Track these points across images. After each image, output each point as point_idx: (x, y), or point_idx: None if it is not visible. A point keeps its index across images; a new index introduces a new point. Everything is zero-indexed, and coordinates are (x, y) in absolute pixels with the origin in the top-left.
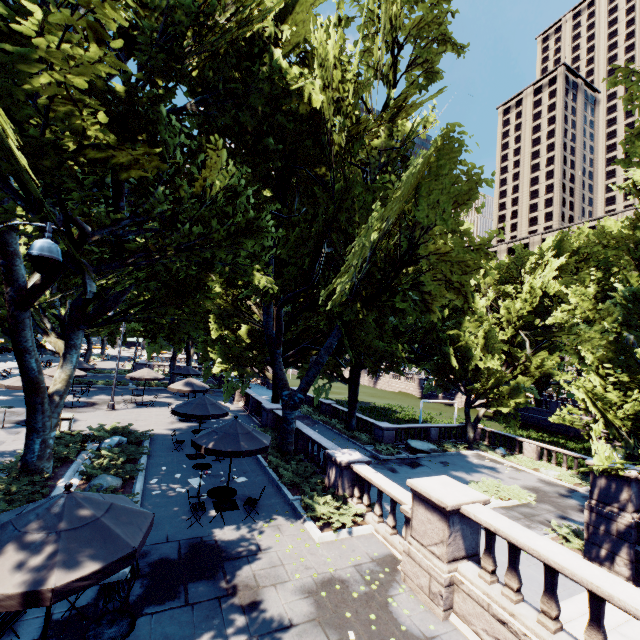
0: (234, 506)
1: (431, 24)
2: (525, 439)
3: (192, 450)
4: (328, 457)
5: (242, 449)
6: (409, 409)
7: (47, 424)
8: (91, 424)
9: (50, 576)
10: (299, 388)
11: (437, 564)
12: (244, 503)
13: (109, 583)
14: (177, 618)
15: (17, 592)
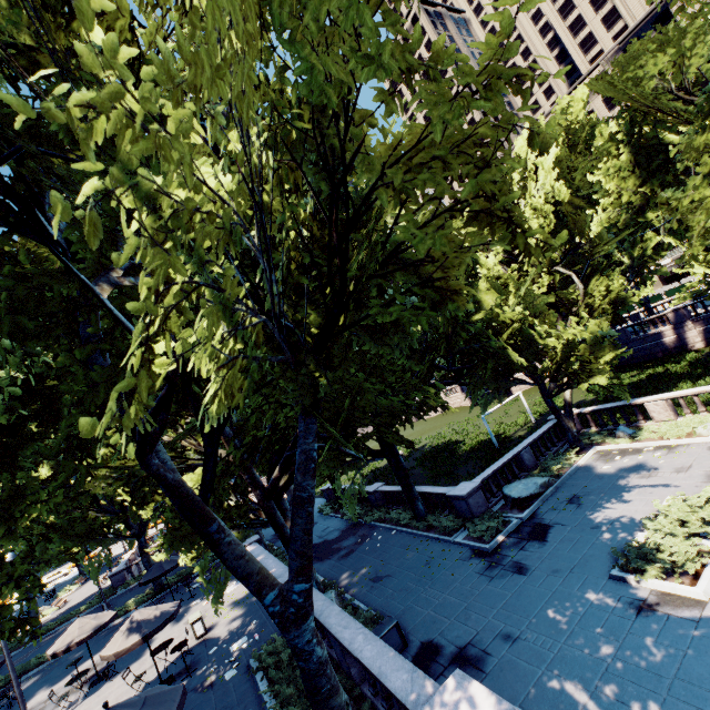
0: None
1: None
2: (643, 399)
3: None
4: None
5: None
6: (470, 428)
7: None
8: None
9: None
10: (290, 573)
11: None
12: None
13: None
14: None
15: None
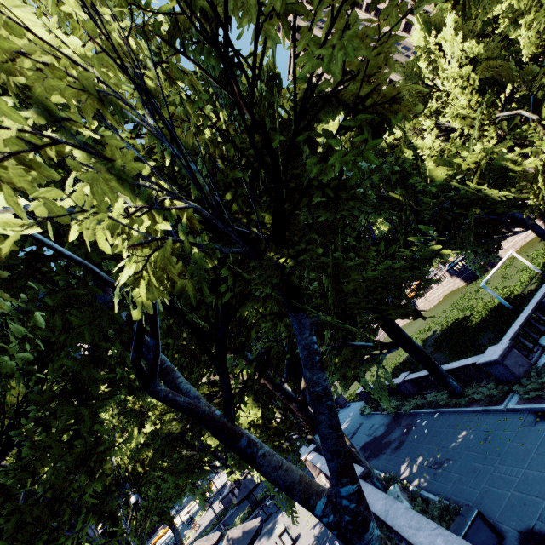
0: None
1: None
2: None
3: None
4: None
5: None
6: (473, 303)
7: None
8: None
9: None
10: (331, 476)
11: None
12: None
13: None
14: None
15: None
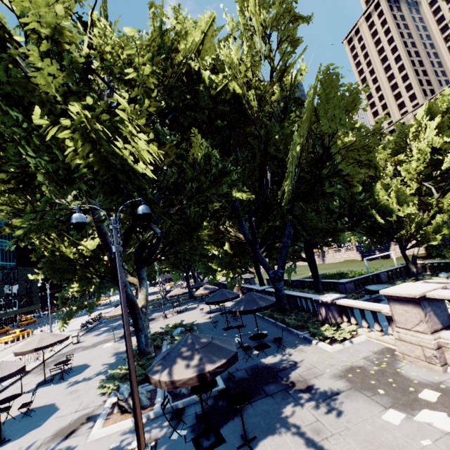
0: (267, 346)
1: (283, 13)
2: None
3: (224, 326)
4: (316, 302)
5: (261, 306)
6: (356, 269)
7: (144, 325)
8: (159, 328)
9: (204, 367)
10: (278, 266)
11: (423, 337)
12: (273, 340)
13: (220, 390)
14: (265, 402)
15: (193, 376)
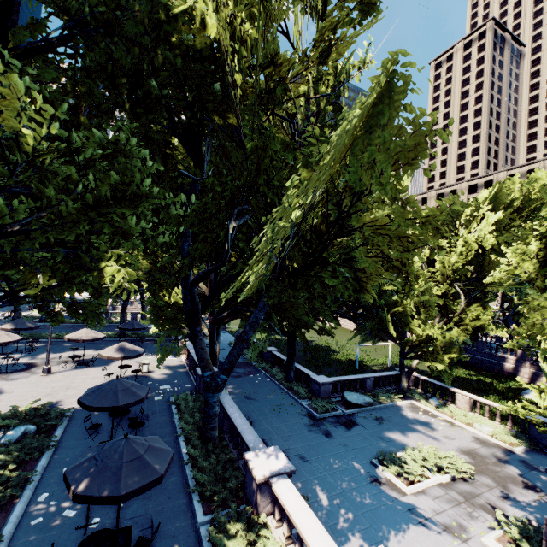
0: (125, 542)
1: None
2: (458, 390)
3: (110, 434)
4: (246, 464)
5: (121, 492)
6: (347, 347)
7: None
8: (14, 398)
9: None
10: (222, 368)
11: None
12: None
13: None
14: None
15: None
